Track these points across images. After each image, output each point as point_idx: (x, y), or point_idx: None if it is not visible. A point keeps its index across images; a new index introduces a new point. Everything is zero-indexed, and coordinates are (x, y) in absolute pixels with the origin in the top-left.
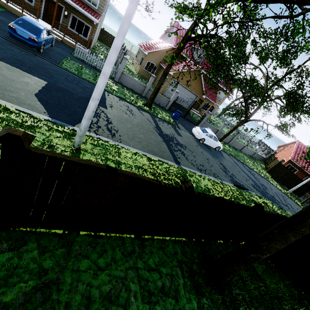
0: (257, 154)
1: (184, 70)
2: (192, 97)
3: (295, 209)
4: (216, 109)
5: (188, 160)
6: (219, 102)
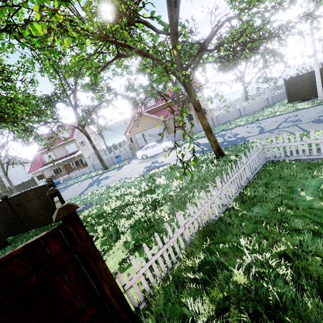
0: (275, 96)
1: (132, 125)
2: (157, 129)
3: (304, 119)
4: (208, 107)
5: (98, 186)
6: (202, 102)
